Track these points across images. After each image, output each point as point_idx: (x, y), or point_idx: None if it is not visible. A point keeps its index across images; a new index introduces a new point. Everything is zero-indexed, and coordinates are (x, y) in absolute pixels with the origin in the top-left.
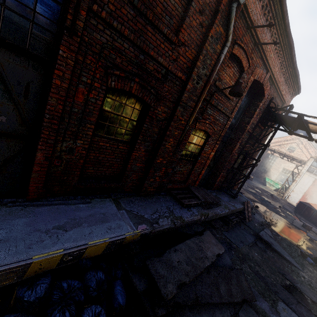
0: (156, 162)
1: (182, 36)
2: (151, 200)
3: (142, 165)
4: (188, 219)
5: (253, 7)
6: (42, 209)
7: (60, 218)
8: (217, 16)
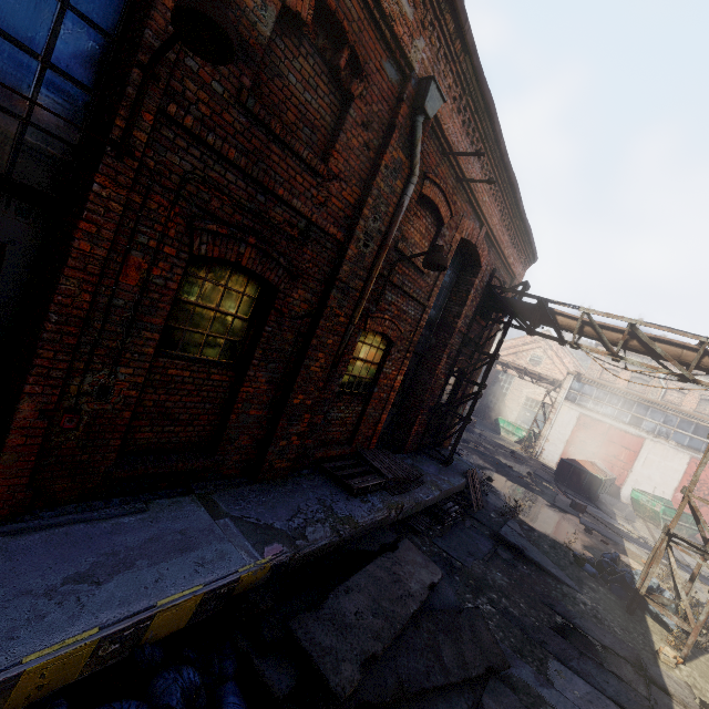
0: (291, 403)
1: (334, 164)
2: (284, 488)
3: (261, 413)
4: (365, 519)
5: (449, 123)
6: (29, 541)
7: (79, 556)
8: (393, 134)
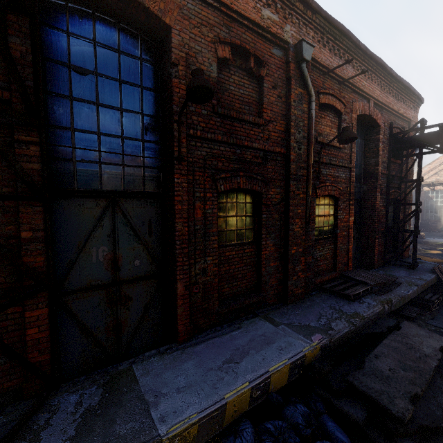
0: (291, 253)
1: (266, 116)
2: (306, 304)
3: (276, 264)
4: (367, 313)
5: (321, 56)
6: (200, 348)
7: (223, 352)
8: (291, 82)
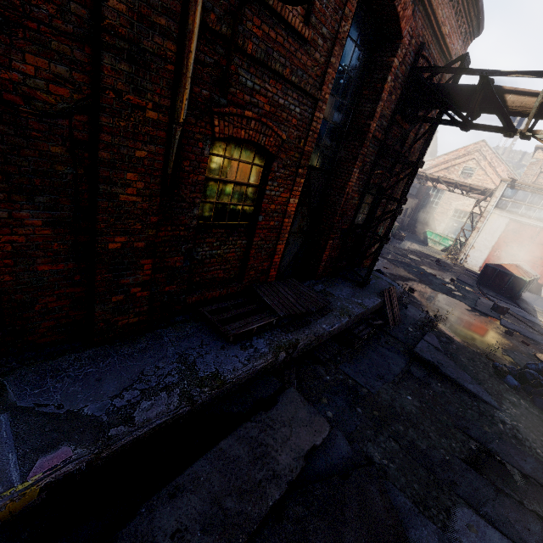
0: (105, 249)
1: None
2: (133, 348)
3: (64, 267)
4: (237, 373)
5: None
6: None
7: None
8: None
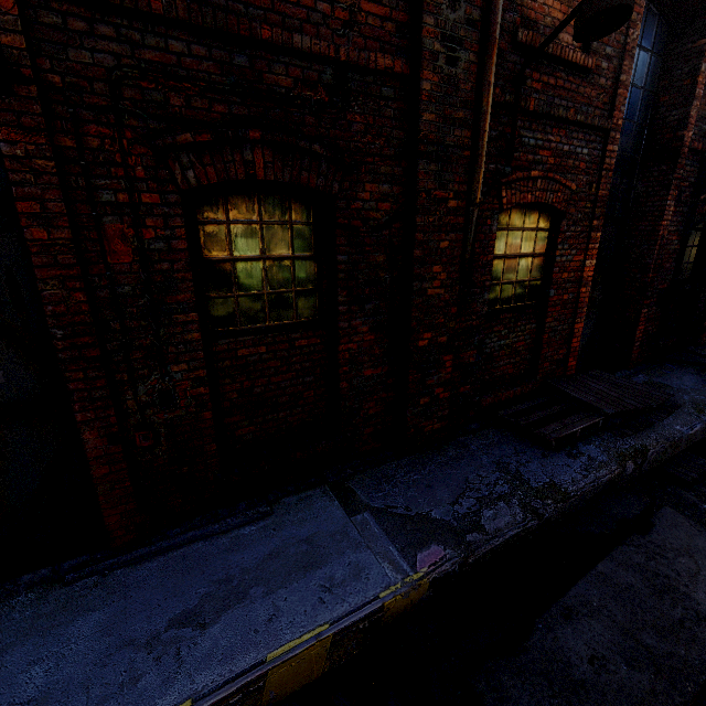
0: (416, 348)
1: None
2: (444, 456)
3: (381, 370)
4: (579, 485)
5: None
6: (146, 570)
7: (190, 587)
8: None
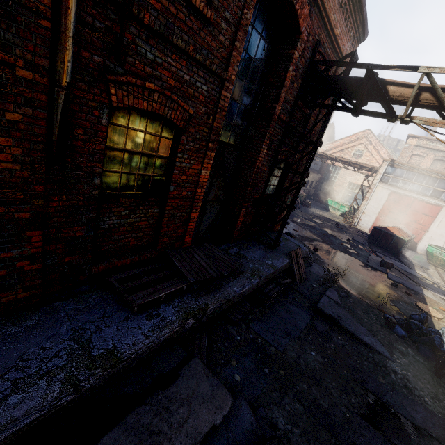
0: None
1: None
2: (18, 326)
3: None
4: (137, 347)
5: None
6: None
7: None
8: None
